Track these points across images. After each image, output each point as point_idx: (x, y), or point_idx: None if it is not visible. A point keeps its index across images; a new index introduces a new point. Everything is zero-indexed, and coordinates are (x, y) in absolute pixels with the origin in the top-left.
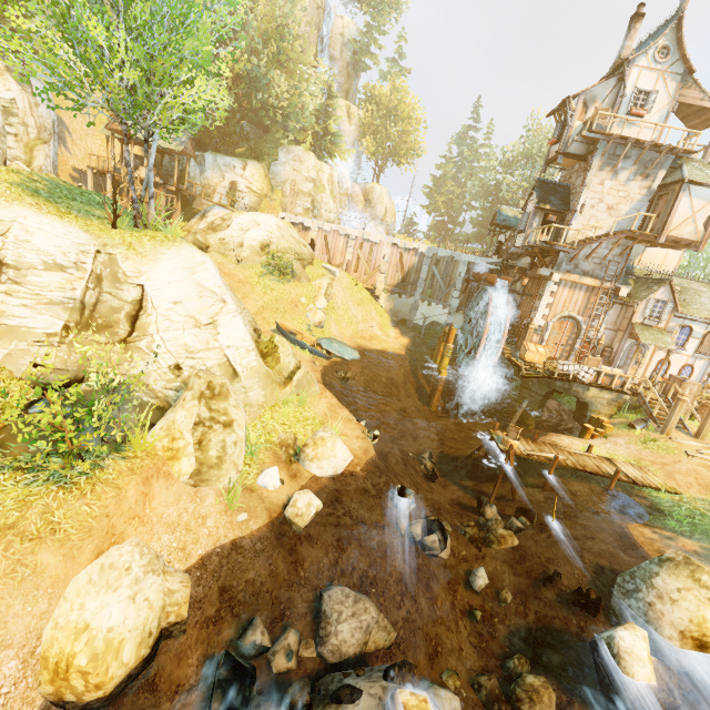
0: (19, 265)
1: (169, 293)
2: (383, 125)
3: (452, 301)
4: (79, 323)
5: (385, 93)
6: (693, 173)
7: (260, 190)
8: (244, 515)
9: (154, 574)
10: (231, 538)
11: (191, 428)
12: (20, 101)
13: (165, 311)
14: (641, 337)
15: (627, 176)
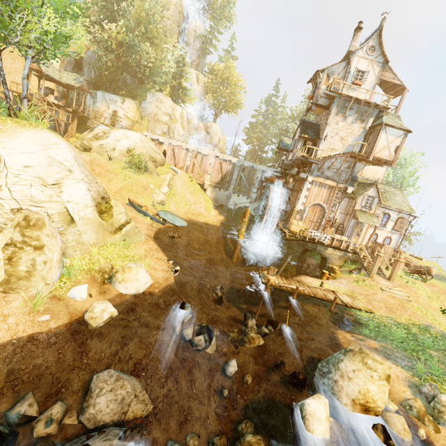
0: None
1: (21, 159)
2: (219, 88)
3: (252, 194)
4: None
5: (221, 69)
6: (388, 120)
7: (133, 117)
8: (46, 316)
9: None
10: (29, 333)
11: (2, 247)
12: None
13: (16, 171)
14: (359, 218)
15: (351, 120)
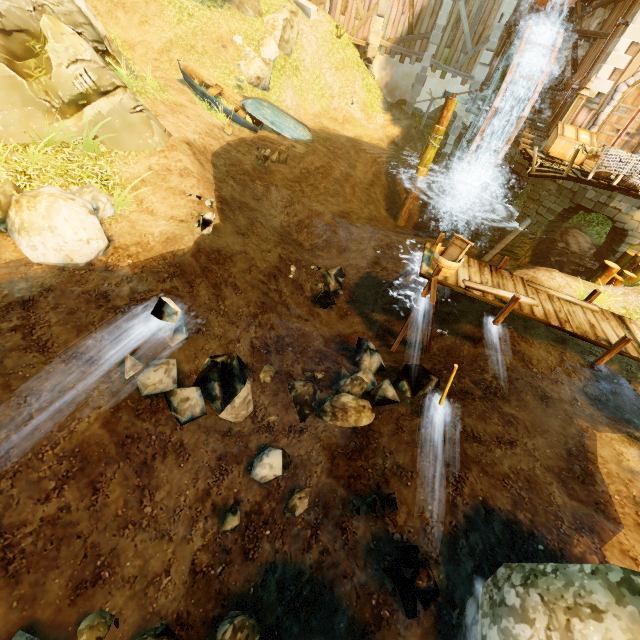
0: None
1: None
2: None
3: (477, 70)
4: None
5: None
6: None
7: None
8: None
9: None
10: None
11: None
12: None
13: None
14: None
15: None
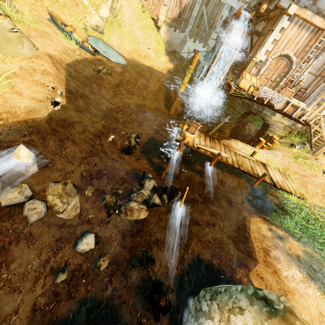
0: None
1: None
2: None
3: (210, 41)
4: None
5: None
6: None
7: None
8: None
9: None
10: None
11: None
12: None
13: None
14: None
15: None
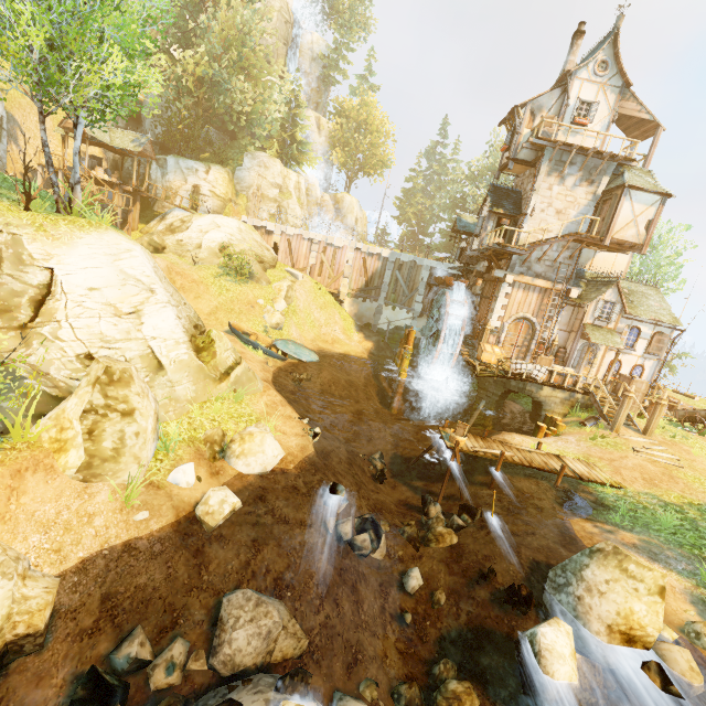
0: None
1: (84, 279)
2: (352, 138)
3: (415, 305)
4: None
5: (355, 107)
6: (634, 179)
7: (224, 194)
8: (144, 513)
9: (5, 577)
10: (124, 539)
11: (79, 416)
12: None
13: (78, 297)
14: (592, 337)
15: (573, 182)
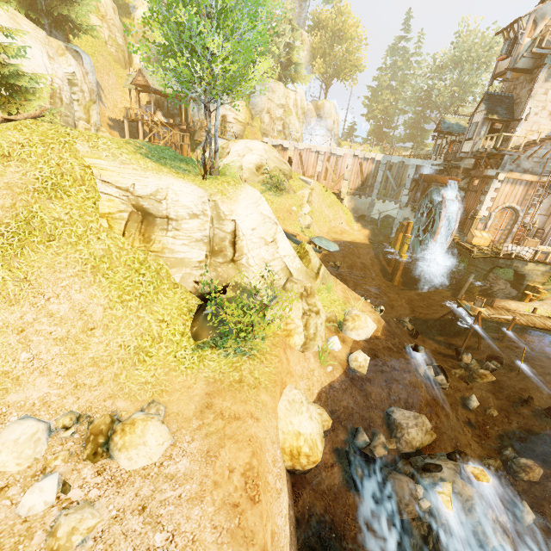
0: (177, 218)
1: (248, 223)
2: (329, 47)
3: (402, 198)
4: (209, 251)
5: (330, 17)
6: None
7: (243, 119)
8: (330, 368)
9: (310, 404)
10: (328, 382)
11: (301, 317)
12: (77, 73)
13: (249, 236)
14: None
15: None
